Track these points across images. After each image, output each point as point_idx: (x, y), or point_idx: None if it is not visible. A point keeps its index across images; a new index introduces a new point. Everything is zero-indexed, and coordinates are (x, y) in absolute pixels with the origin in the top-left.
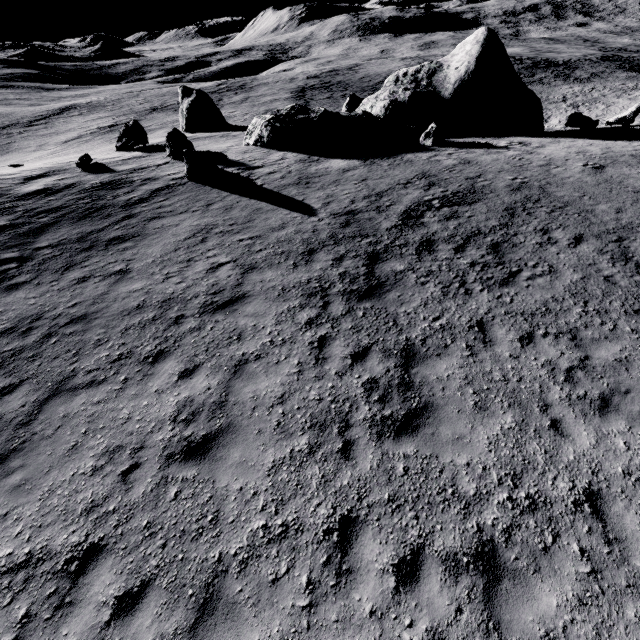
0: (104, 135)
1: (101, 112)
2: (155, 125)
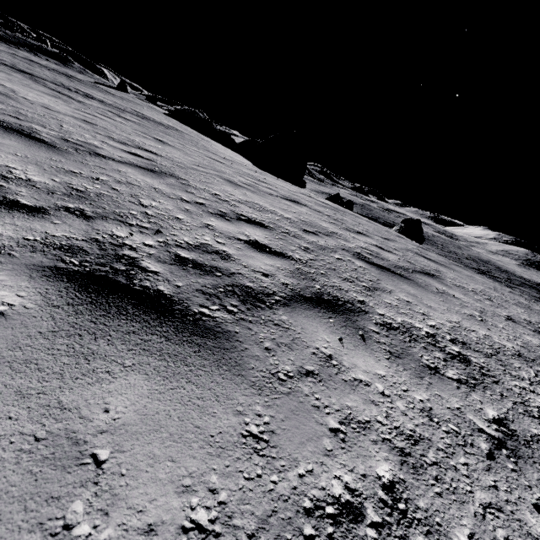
0: None
1: None
2: None
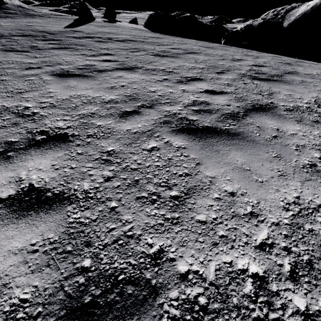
0: None
1: None
2: None
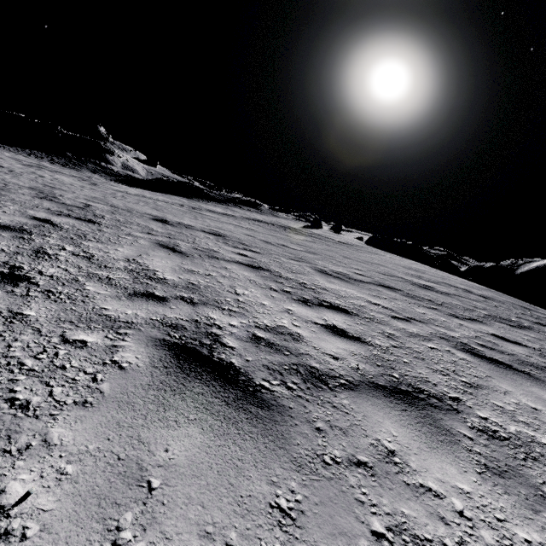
0: None
1: None
2: None
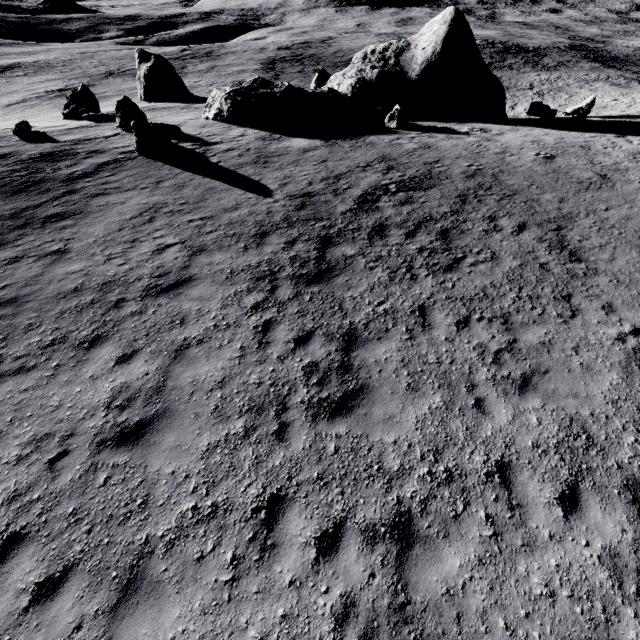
0: (53, 100)
1: (49, 73)
2: (111, 91)
